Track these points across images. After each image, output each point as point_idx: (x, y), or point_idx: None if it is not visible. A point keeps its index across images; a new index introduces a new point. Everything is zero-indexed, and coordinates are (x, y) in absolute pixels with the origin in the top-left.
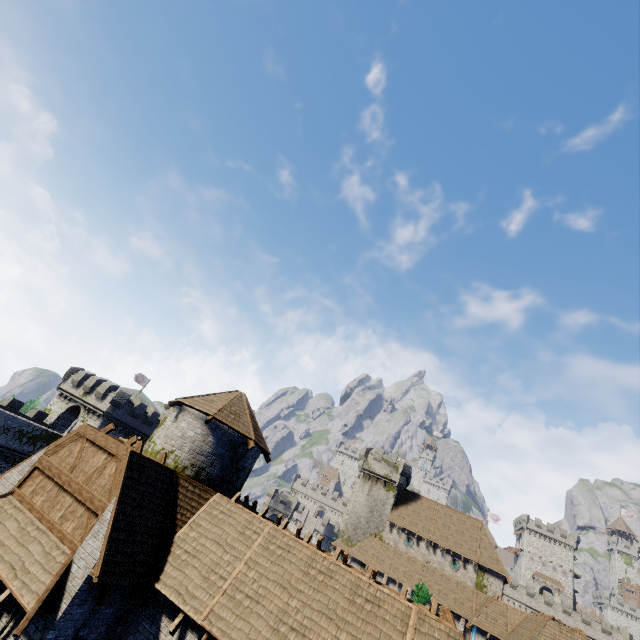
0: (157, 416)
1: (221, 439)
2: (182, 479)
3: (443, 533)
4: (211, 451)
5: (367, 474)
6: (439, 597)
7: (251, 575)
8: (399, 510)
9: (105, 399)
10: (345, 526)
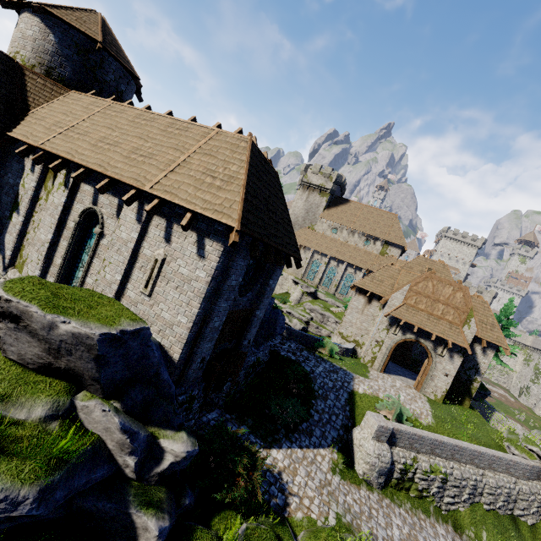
0: None
1: (63, 39)
2: (29, 72)
3: (362, 223)
4: (56, 51)
5: (306, 186)
6: (349, 259)
7: (85, 125)
8: (330, 211)
9: None
10: None
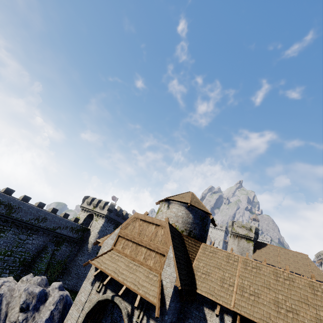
0: (127, 215)
1: (195, 215)
2: (184, 237)
3: (286, 263)
4: (192, 222)
5: (235, 235)
6: None
7: (246, 283)
8: (257, 252)
9: (104, 209)
10: None
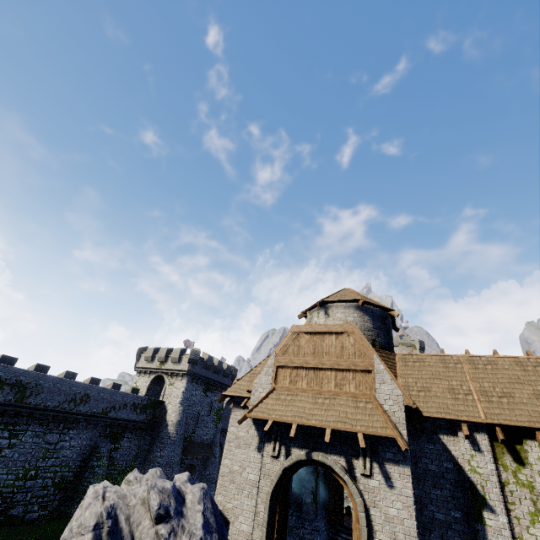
0: (221, 364)
1: (373, 316)
2: None
3: None
4: (372, 326)
5: None
6: None
7: (486, 385)
8: None
9: (181, 361)
10: None
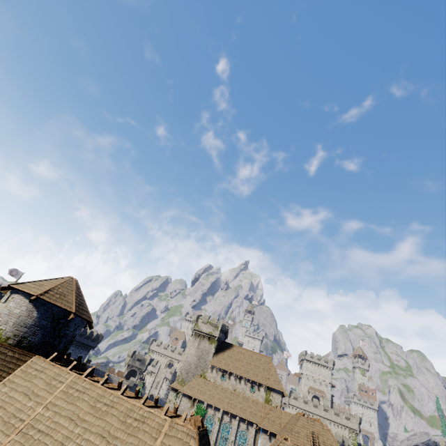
0: None
1: (44, 314)
2: (3, 347)
3: (246, 368)
4: (34, 323)
5: (197, 333)
6: (240, 412)
7: (47, 415)
8: (218, 356)
9: None
10: (180, 372)
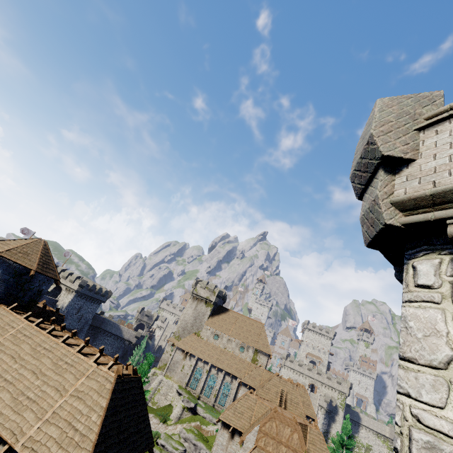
0: None
1: (7, 269)
2: None
3: (238, 331)
4: None
5: (195, 297)
6: (227, 367)
7: None
8: (213, 318)
9: None
10: (177, 329)
